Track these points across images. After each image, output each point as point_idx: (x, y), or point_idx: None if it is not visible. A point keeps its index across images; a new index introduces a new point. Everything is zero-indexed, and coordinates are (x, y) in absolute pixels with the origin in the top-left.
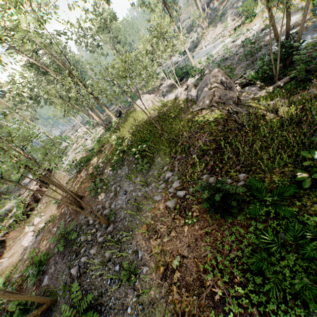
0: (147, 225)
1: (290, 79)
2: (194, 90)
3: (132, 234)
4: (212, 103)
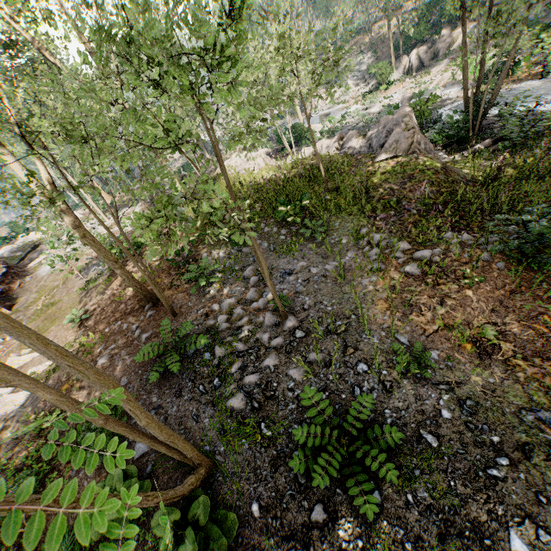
0: (386, 300)
1: (491, 144)
2: (359, 141)
3: (358, 317)
4: (413, 149)
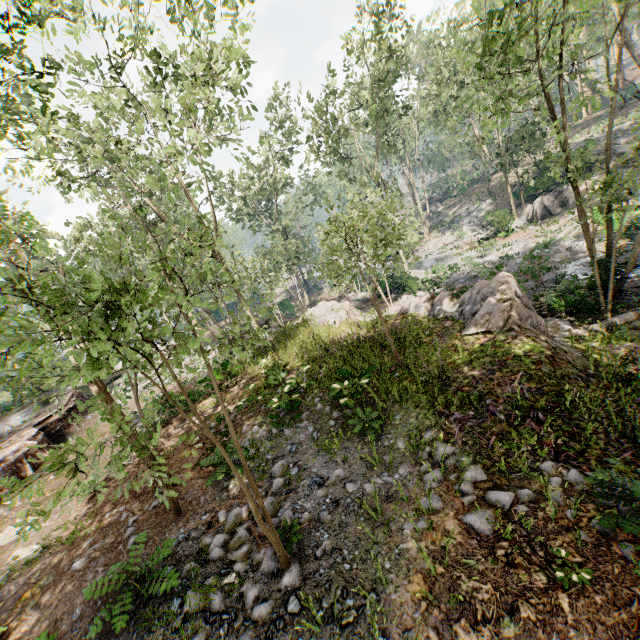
0: (426, 575)
1: (635, 318)
2: (451, 304)
3: (379, 599)
4: (510, 325)
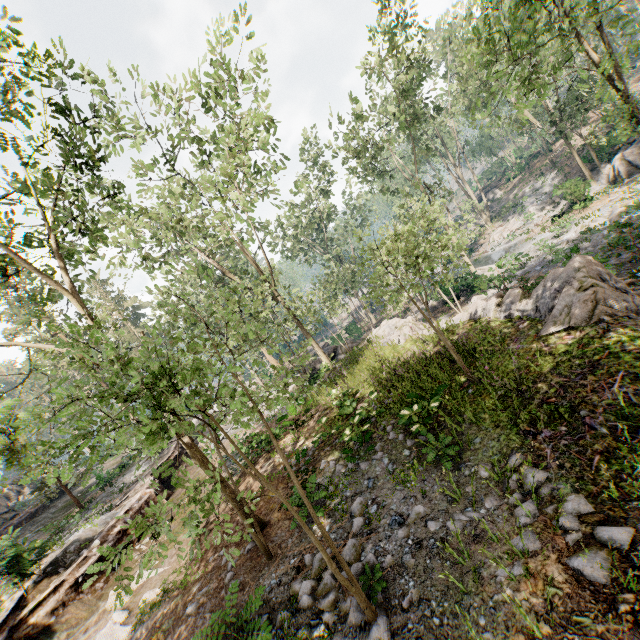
0: (529, 635)
1: None
2: (523, 301)
3: None
4: (597, 316)
